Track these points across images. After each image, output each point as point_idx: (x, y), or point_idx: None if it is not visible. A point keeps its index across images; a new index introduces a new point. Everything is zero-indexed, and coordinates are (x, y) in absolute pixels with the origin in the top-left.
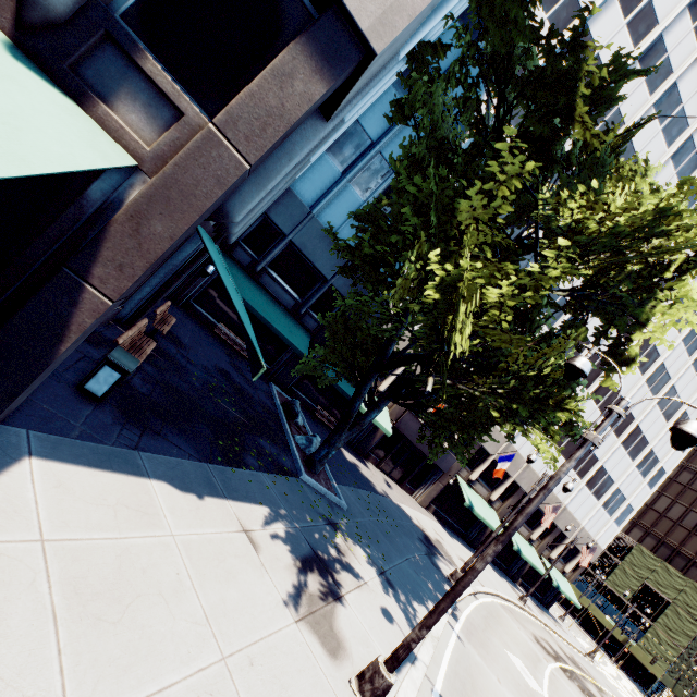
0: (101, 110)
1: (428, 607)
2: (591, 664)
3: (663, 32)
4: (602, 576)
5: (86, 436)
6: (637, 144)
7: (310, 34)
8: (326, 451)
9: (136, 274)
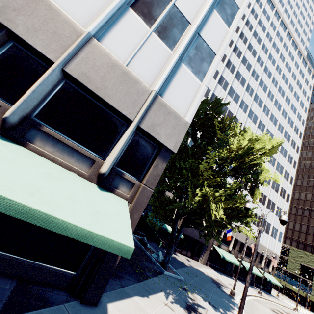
0: (117, 191)
1: (230, 311)
2: (298, 313)
3: (221, 74)
4: (284, 267)
5: (110, 288)
6: (227, 106)
7: (160, 154)
8: (168, 257)
9: (132, 231)
